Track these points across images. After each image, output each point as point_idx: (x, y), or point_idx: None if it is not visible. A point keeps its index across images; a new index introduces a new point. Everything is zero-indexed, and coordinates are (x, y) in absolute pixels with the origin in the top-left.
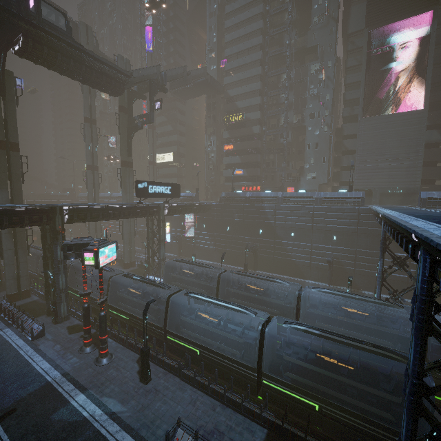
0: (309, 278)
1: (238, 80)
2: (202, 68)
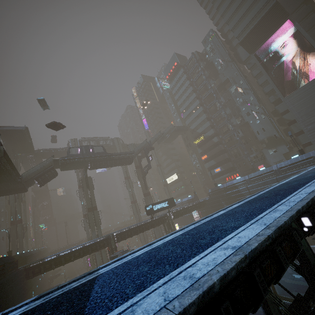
0: (312, 243)
1: (192, 119)
2: (170, 125)
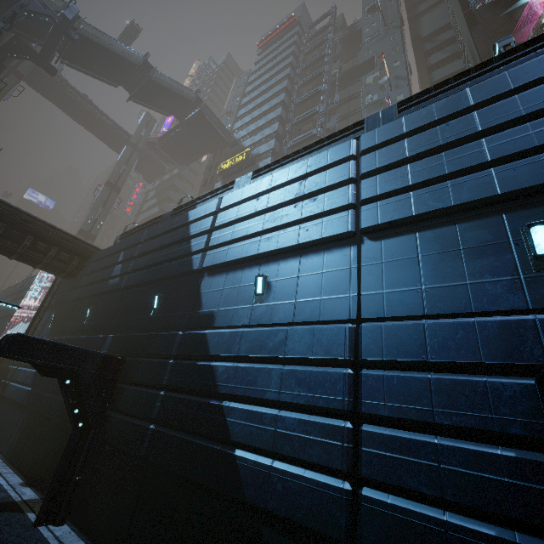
0: None
1: (251, 119)
2: (192, 92)
